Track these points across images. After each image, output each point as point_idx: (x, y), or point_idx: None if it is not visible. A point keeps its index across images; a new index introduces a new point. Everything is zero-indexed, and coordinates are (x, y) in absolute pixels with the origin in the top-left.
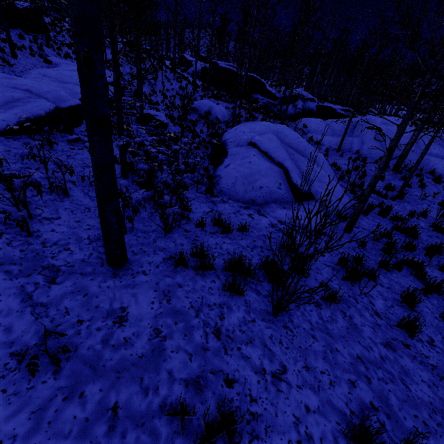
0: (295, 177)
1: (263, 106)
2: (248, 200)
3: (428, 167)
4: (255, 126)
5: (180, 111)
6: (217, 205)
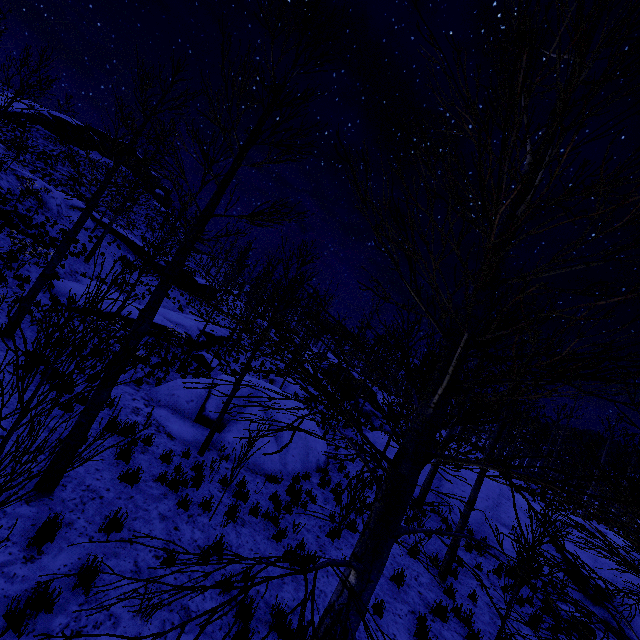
0: (210, 403)
1: (364, 413)
2: (157, 400)
3: (488, 537)
4: (246, 377)
5: (257, 376)
6: (127, 386)
